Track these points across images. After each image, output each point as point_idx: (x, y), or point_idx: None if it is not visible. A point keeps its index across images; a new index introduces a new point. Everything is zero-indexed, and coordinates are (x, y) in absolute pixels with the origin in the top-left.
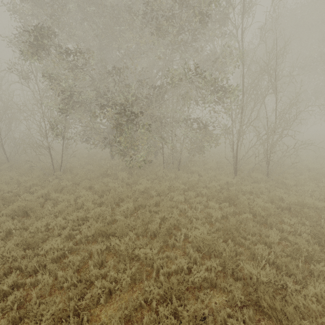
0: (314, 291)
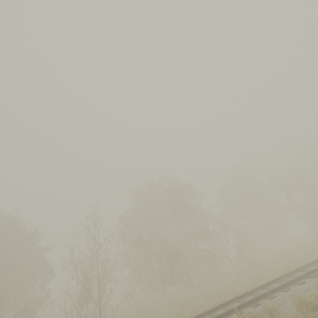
0: (246, 286)
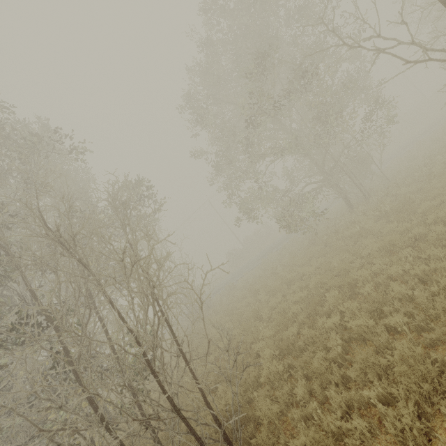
0: None
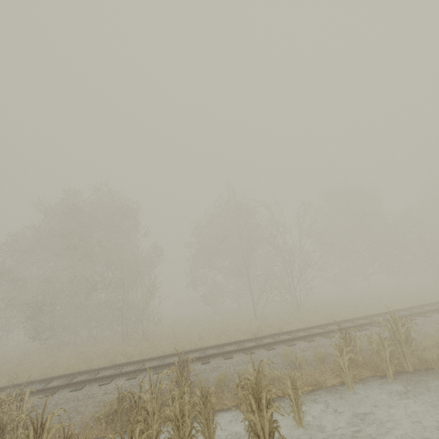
0: (36, 374)
